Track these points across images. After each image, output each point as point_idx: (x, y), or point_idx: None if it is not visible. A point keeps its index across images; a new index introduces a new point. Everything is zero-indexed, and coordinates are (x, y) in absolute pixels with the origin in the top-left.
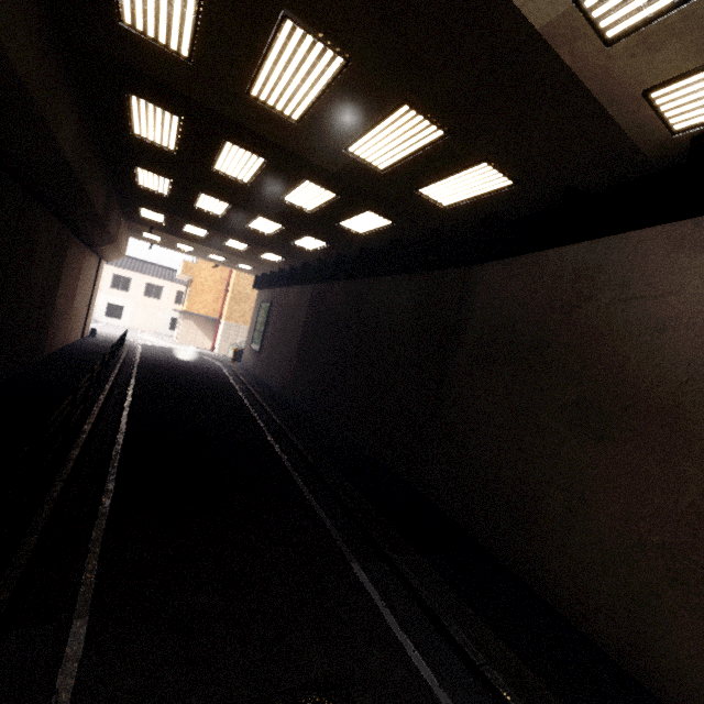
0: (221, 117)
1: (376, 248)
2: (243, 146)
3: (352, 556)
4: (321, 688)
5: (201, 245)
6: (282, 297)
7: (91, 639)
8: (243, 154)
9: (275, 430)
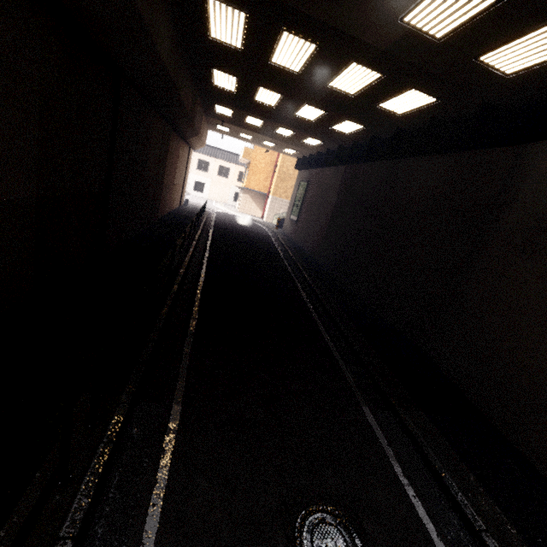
0: (281, 5)
1: (413, 128)
2: (298, 34)
3: (364, 401)
4: (335, 503)
5: (258, 134)
6: (317, 177)
7: (183, 420)
8: (297, 42)
9: (306, 286)
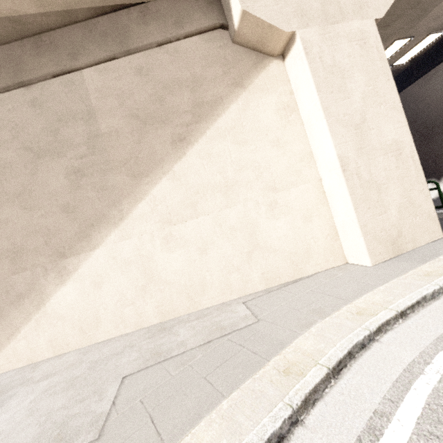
0: None
1: None
2: None
3: None
4: None
5: None
6: None
7: None
8: None
9: None
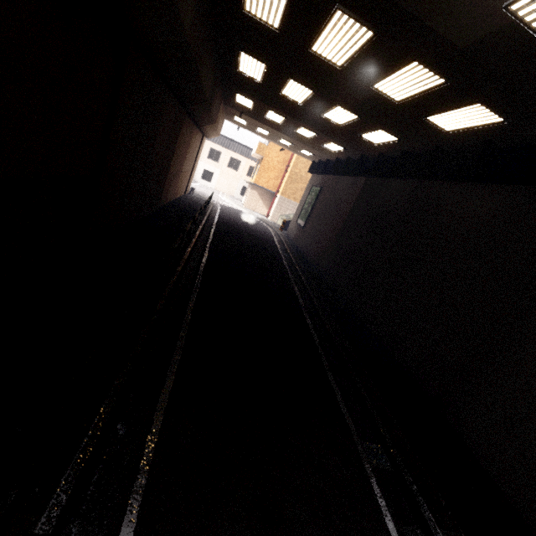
0: None
1: (457, 148)
2: (355, 15)
3: (387, 508)
4: None
5: (276, 131)
6: (332, 184)
7: None
8: (351, 27)
9: (310, 307)
